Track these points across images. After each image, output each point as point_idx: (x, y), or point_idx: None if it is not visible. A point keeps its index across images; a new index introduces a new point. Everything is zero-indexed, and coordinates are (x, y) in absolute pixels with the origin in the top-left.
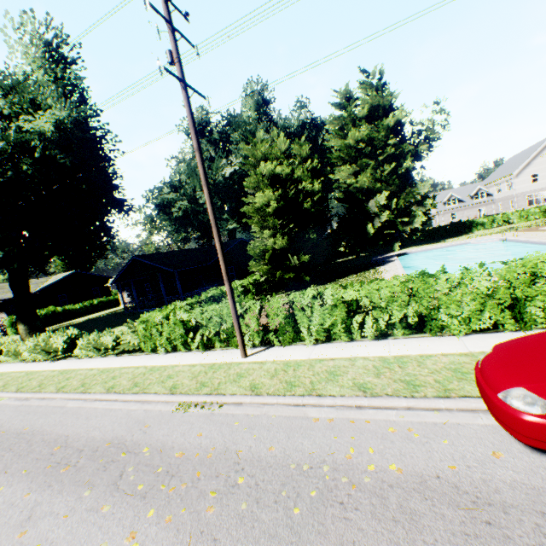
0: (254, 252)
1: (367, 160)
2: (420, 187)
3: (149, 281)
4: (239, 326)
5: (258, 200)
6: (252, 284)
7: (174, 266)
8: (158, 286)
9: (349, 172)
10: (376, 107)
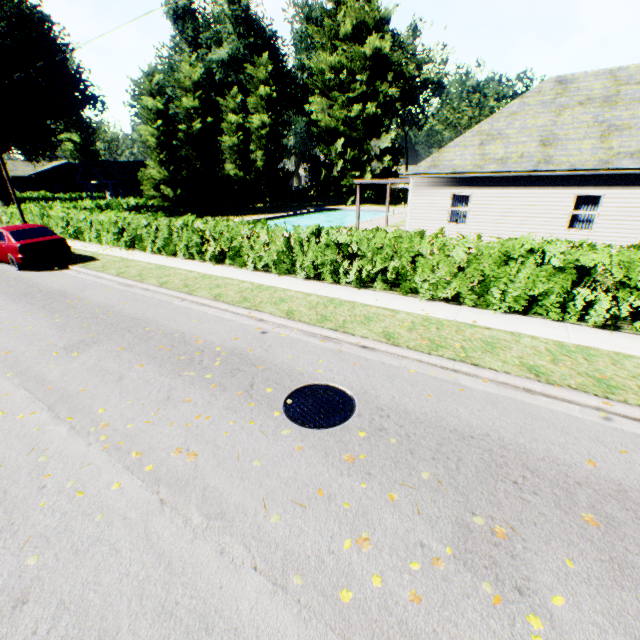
0: (143, 179)
1: (338, 95)
2: (383, 139)
3: (121, 187)
4: (24, 220)
5: (143, 133)
6: (142, 205)
7: (109, 177)
8: (126, 192)
9: (323, 106)
10: (364, 24)
